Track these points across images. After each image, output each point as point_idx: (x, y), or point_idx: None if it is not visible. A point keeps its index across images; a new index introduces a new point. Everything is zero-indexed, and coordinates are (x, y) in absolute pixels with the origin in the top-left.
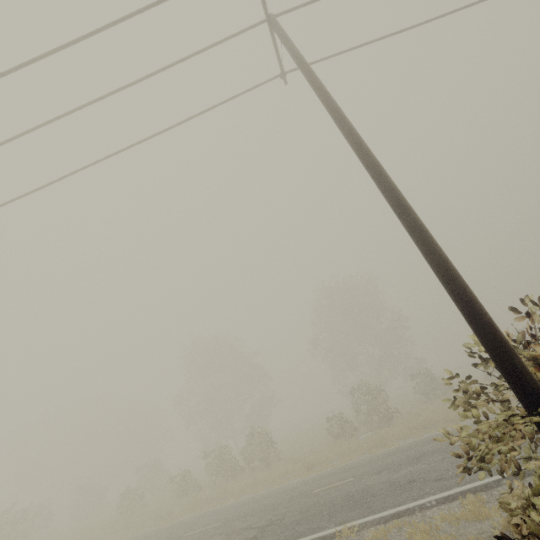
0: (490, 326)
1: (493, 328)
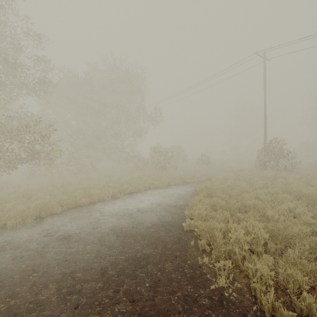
0: (265, 138)
1: (265, 139)
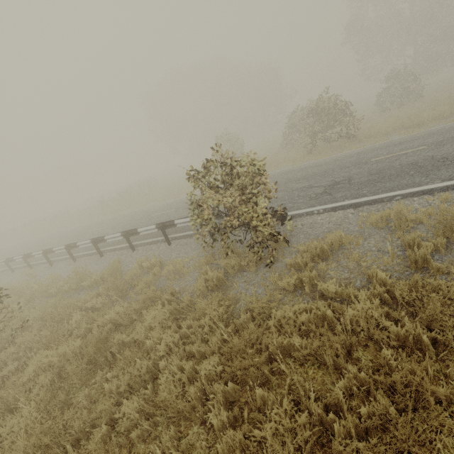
0: None
1: None
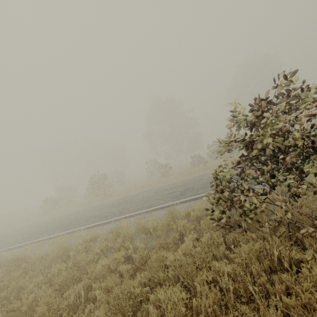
0: None
1: None
